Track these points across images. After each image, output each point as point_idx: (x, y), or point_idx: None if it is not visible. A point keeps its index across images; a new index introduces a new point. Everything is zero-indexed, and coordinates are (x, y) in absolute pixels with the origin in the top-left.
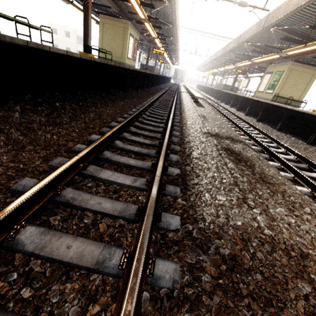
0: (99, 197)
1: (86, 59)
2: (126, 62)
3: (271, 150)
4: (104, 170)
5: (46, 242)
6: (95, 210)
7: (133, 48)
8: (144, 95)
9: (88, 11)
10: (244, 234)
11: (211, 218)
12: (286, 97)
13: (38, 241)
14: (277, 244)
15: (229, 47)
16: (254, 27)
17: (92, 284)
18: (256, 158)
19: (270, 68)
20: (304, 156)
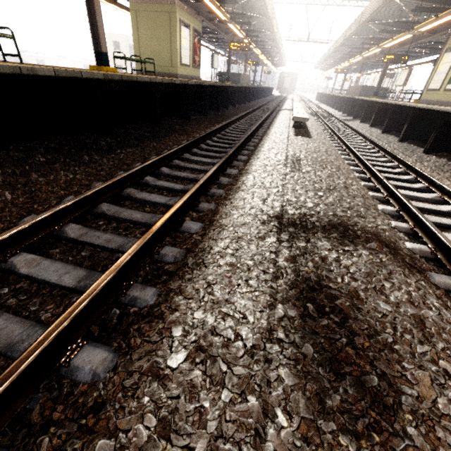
0: None
1: (14, 74)
2: (180, 72)
3: None
4: None
5: None
6: None
7: (192, 46)
8: (202, 125)
9: None
10: None
11: None
12: None
13: None
14: None
15: (368, 13)
16: None
17: None
18: (410, 324)
19: None
20: None
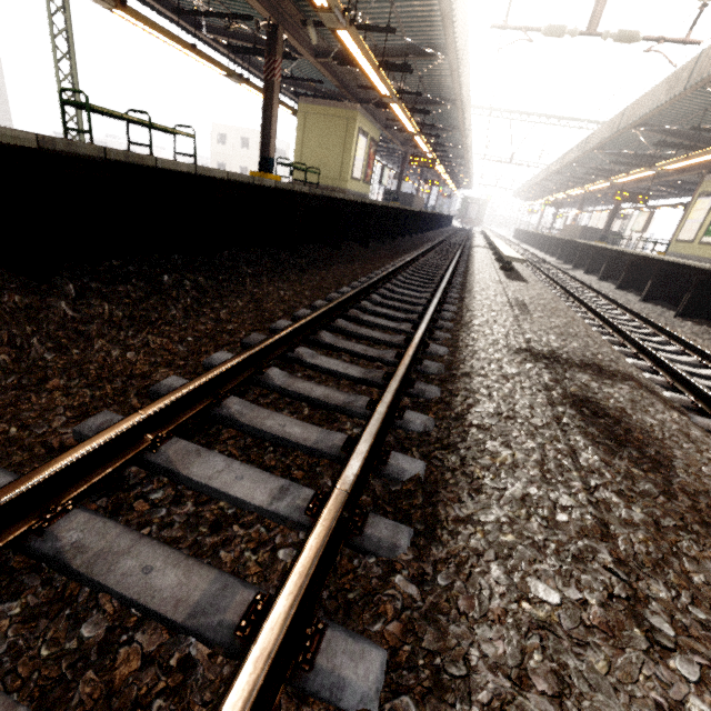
0: (157, 545)
1: (243, 183)
2: (349, 187)
3: None
4: (209, 454)
5: None
6: (124, 594)
7: (366, 157)
8: (382, 254)
9: (272, 92)
10: None
11: (494, 684)
12: None
13: None
14: None
15: (595, 141)
16: (661, 89)
17: None
18: (676, 433)
19: None
20: None
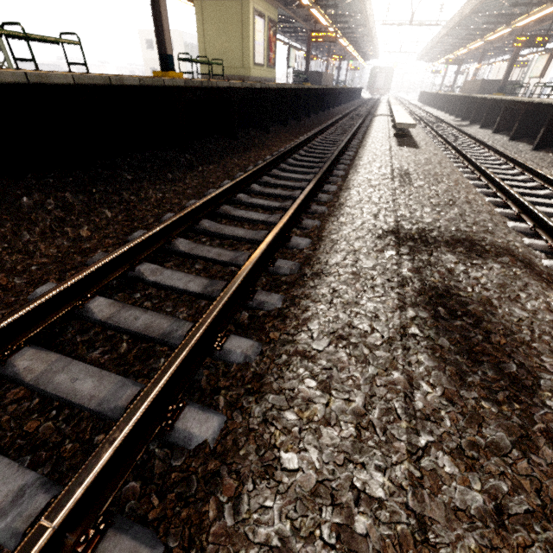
0: None
1: (102, 85)
2: (253, 74)
3: None
4: None
5: None
6: None
7: (266, 40)
8: (283, 137)
9: None
10: None
11: None
12: None
13: None
14: None
15: None
16: None
17: None
18: (548, 328)
19: None
20: None
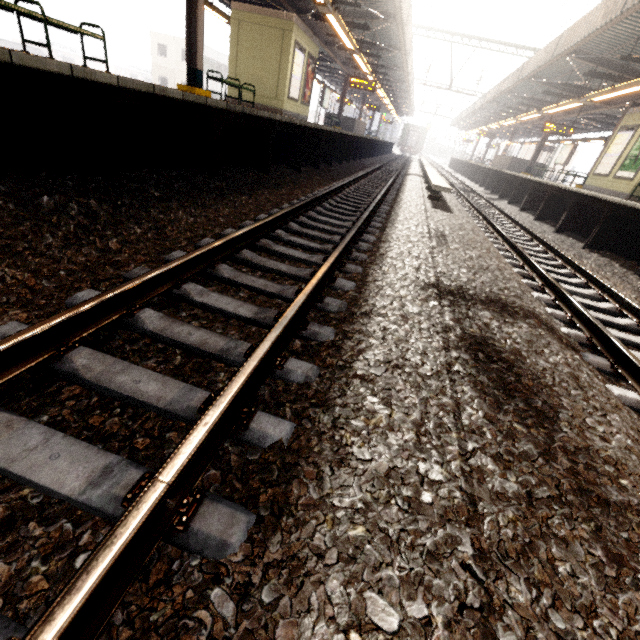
0: None
1: (143, 92)
2: (286, 108)
3: (620, 345)
4: (26, 425)
5: None
6: None
7: (304, 75)
8: (315, 180)
9: None
10: None
11: None
12: None
13: None
14: None
15: (530, 68)
16: (598, 12)
17: None
18: (566, 377)
19: (633, 117)
20: None
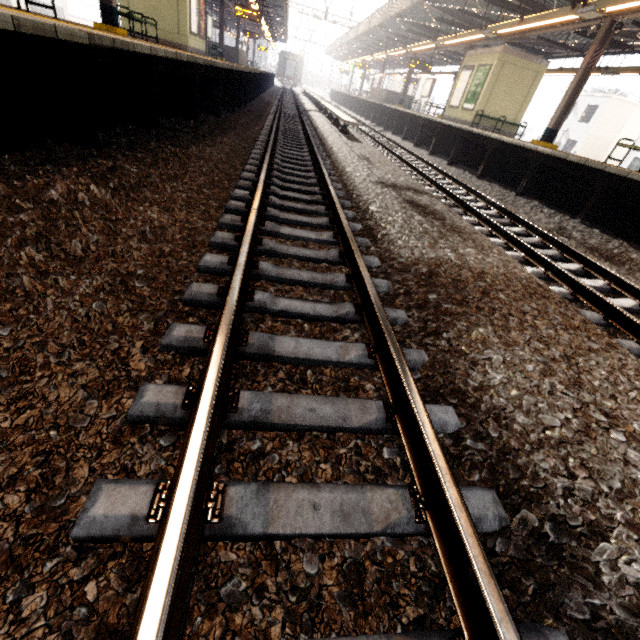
0: (296, 247)
1: (166, 58)
2: (189, 43)
3: (466, 202)
4: (281, 227)
5: (280, 272)
6: (300, 256)
7: (198, 7)
8: (247, 120)
9: None
10: (437, 262)
11: (407, 256)
12: (494, 116)
13: (275, 271)
14: (464, 268)
15: (396, 9)
16: None
17: (330, 293)
18: (446, 211)
19: (470, 59)
20: (507, 209)
